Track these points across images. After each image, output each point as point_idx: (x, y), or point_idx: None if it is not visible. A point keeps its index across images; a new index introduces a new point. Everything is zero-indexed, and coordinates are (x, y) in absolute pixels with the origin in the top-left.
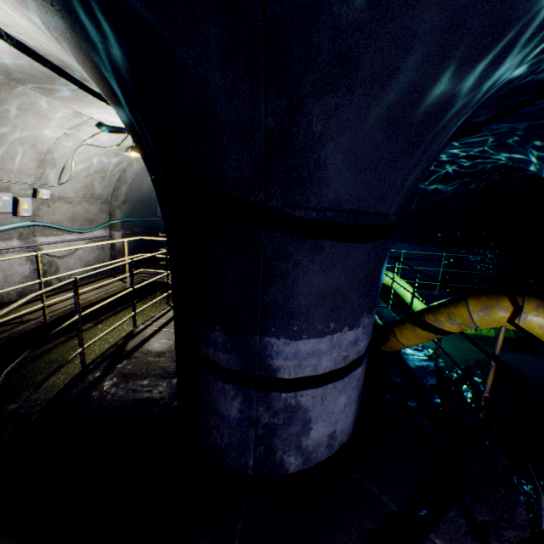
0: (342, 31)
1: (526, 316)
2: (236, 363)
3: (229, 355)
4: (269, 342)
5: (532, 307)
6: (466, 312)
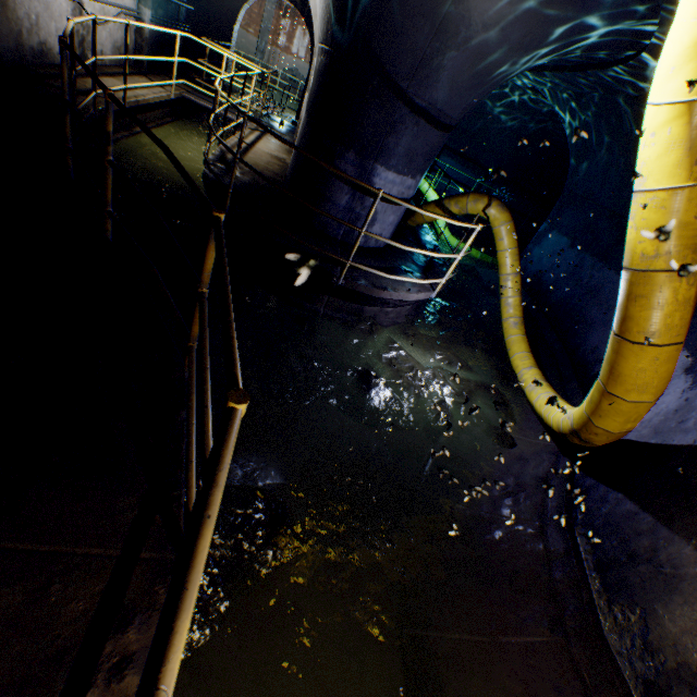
0: (470, 31)
1: (491, 209)
2: (355, 175)
3: (353, 169)
4: (376, 168)
5: (495, 205)
6: (466, 202)
